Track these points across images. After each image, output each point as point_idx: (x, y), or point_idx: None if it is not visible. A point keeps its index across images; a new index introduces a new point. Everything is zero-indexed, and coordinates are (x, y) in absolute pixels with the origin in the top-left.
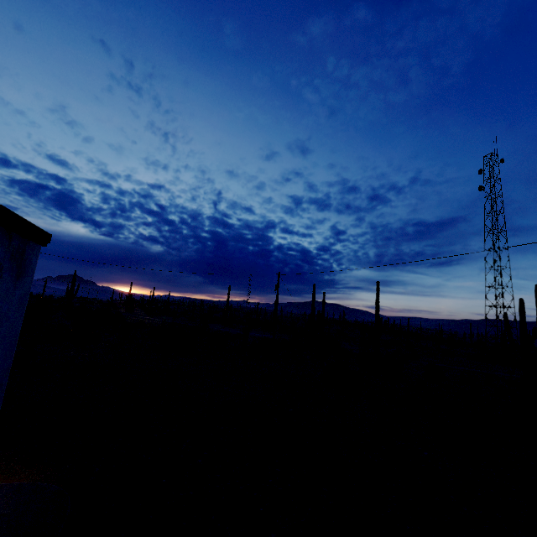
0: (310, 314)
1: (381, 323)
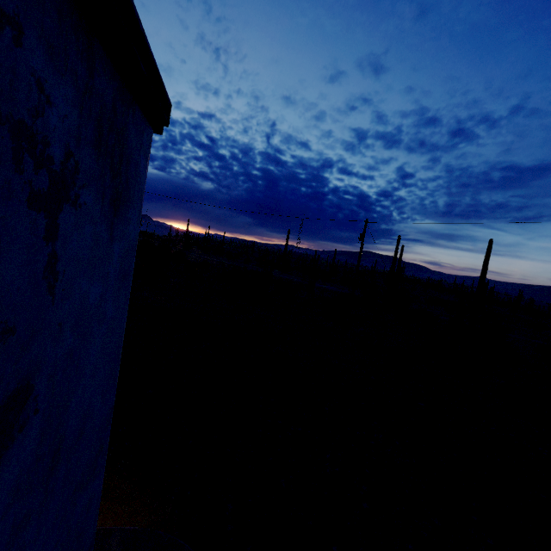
0: (390, 270)
1: (484, 290)
